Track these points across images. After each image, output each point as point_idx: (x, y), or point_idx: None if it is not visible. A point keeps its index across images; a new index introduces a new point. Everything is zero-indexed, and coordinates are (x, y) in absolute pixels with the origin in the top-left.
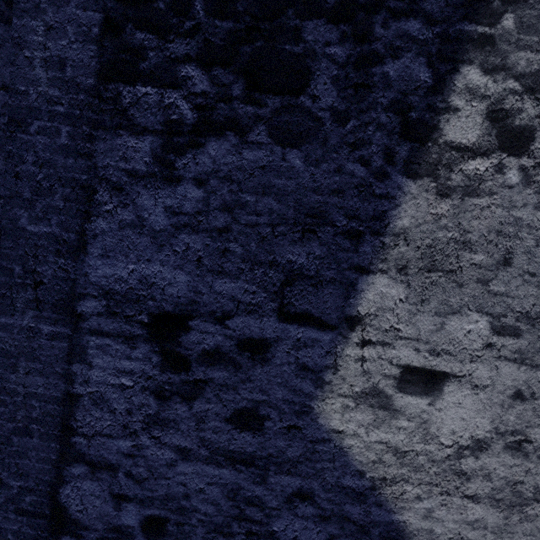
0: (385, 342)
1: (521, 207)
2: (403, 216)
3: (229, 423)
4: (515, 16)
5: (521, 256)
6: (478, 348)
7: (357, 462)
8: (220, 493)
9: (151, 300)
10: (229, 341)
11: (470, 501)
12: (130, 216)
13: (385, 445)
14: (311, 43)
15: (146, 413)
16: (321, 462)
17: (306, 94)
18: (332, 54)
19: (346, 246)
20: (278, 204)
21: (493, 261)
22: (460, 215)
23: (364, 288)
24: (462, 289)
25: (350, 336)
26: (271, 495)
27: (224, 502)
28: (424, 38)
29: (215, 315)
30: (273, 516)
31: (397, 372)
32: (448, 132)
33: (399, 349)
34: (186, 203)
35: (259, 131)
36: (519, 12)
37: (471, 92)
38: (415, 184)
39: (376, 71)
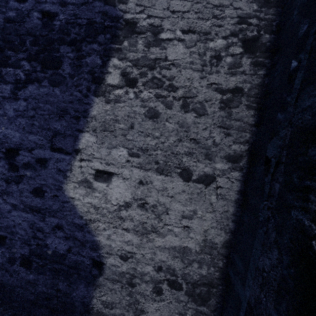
0: (89, 160)
1: (135, 107)
2: (94, 110)
3: (32, 194)
4: (128, 41)
5: (137, 125)
6: (124, 162)
7: (80, 212)
8: (27, 225)
9: (7, 143)
10: (33, 159)
11: (125, 231)
12: (2, 112)
13: (90, 204)
14: (62, 53)
15: (2, 189)
16: (66, 212)
17: (61, 69)
18: (69, 56)
19: (74, 122)
20: (51, 107)
21: (127, 127)
22: (114, 110)
23: (81, 138)
24: (117, 138)
25: (76, 157)
26: (46, 226)
27: (29, 229)
28: (99, 50)
29: (28, 149)
30: (47, 237)
31: (94, 172)
32: (108, 80)
33: (94, 162)
34: (20, 107)
35: (45, 82)
36: (129, 40)
37: (115, 66)
38: (98, 99)
39: (83, 61)
